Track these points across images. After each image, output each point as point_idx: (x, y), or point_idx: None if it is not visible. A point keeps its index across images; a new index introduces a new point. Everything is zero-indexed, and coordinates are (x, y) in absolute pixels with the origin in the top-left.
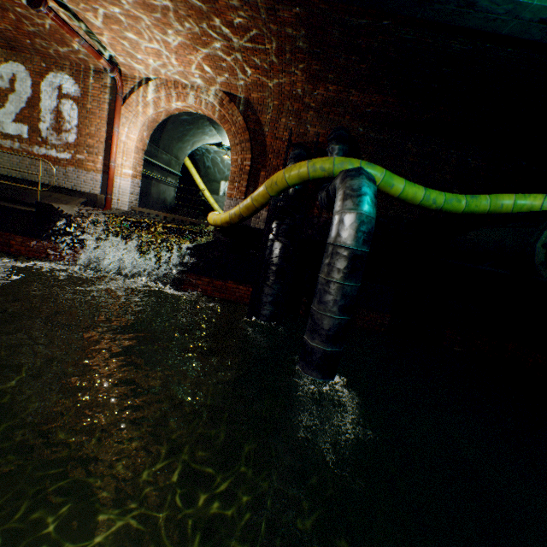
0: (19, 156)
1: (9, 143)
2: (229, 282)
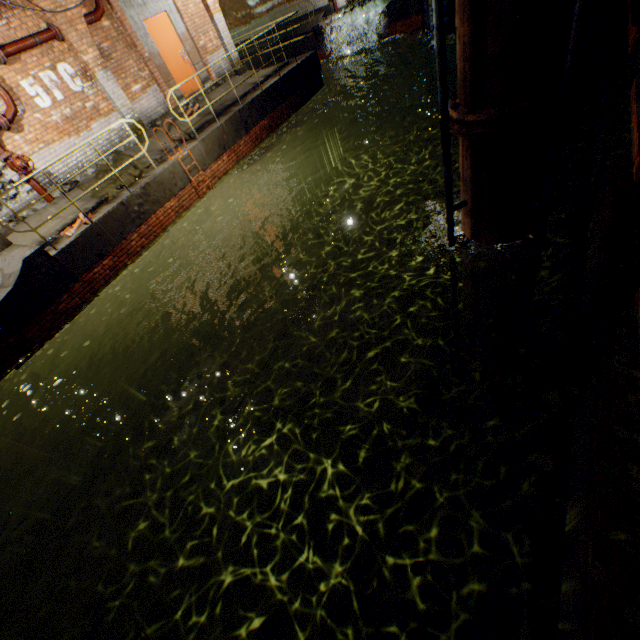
0: (283, 7)
1: (276, 1)
2: (412, 19)
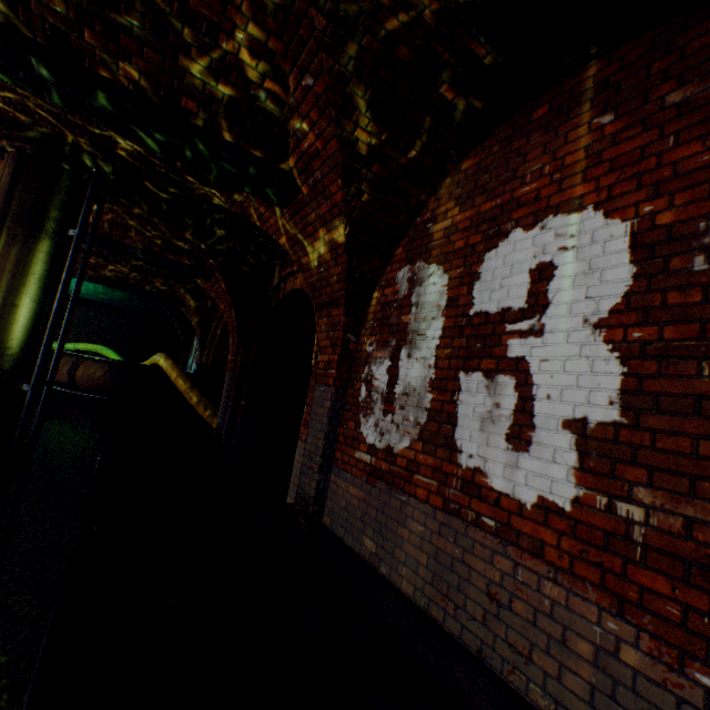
0: None
1: None
2: None
